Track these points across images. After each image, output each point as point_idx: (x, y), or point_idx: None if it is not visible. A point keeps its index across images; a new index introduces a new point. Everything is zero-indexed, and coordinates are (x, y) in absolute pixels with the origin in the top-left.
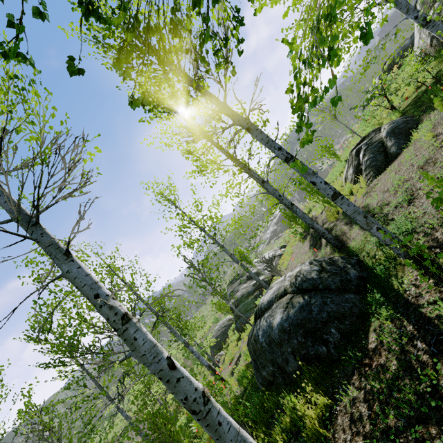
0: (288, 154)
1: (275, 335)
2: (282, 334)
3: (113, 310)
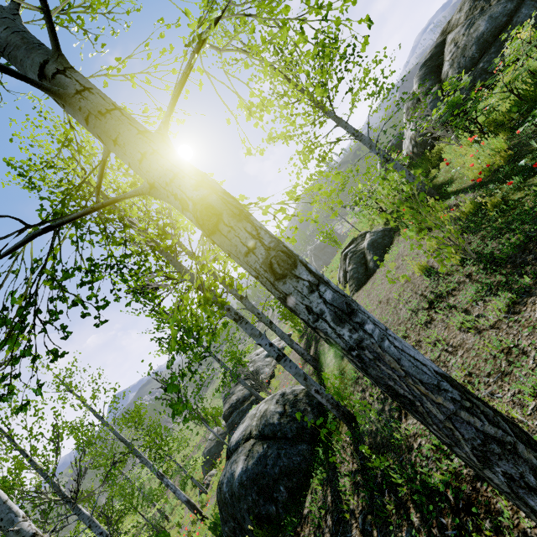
0: (237, 315)
1: (235, 487)
2: (241, 488)
3: (19, 534)
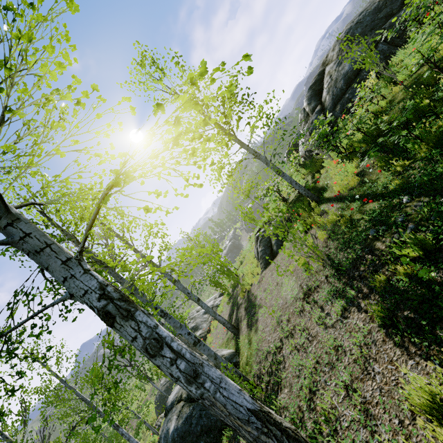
0: (162, 312)
1: (169, 442)
2: None
3: None
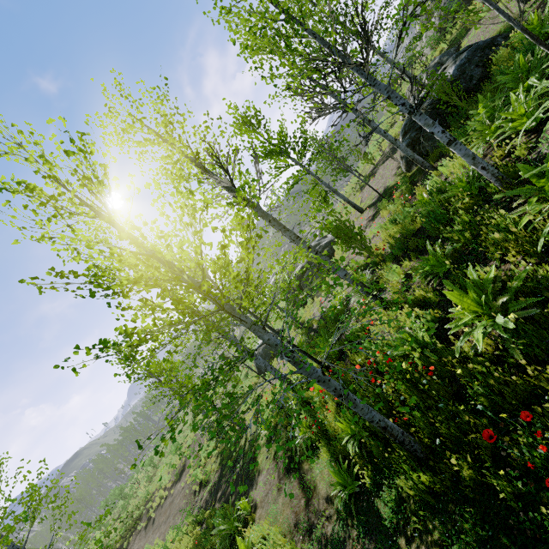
0: None
1: (454, 76)
2: (462, 67)
3: None
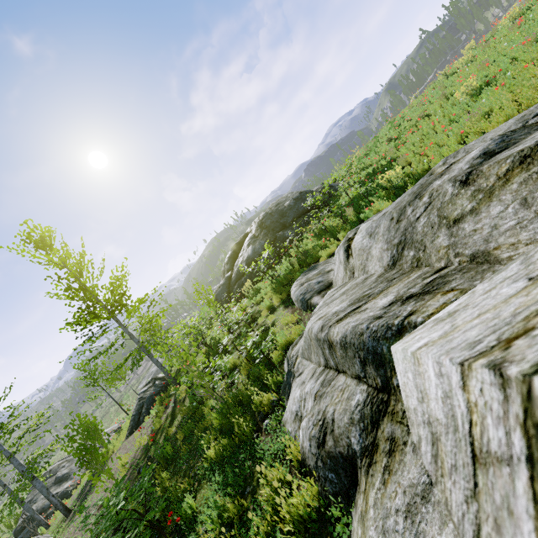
0: None
1: None
2: None
3: None
